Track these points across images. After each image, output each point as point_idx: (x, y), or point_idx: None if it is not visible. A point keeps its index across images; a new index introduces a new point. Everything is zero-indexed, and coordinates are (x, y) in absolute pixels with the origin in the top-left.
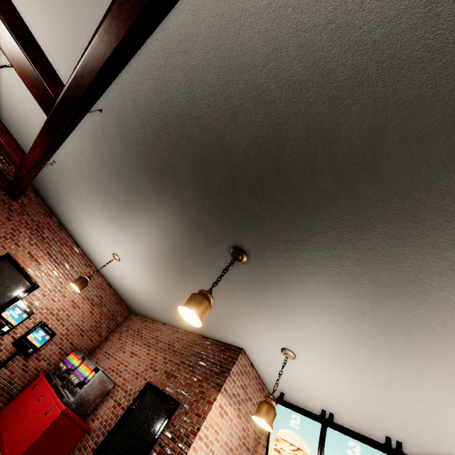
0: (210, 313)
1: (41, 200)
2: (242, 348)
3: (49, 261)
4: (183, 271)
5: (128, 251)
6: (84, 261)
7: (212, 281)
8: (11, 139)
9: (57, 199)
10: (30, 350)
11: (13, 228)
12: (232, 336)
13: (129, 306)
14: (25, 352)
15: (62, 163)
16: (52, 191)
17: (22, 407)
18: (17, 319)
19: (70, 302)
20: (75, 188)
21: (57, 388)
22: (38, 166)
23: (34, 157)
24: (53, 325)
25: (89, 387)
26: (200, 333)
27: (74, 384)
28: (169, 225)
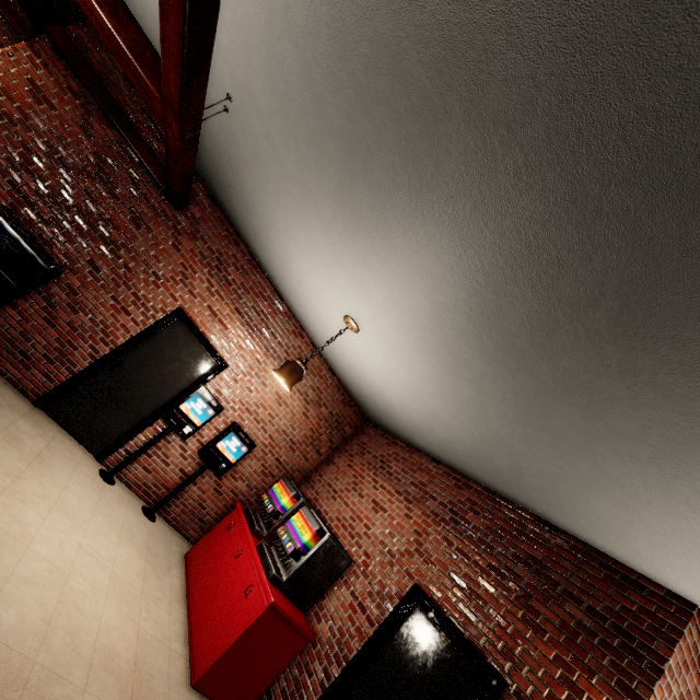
0: (607, 497)
1: (220, 211)
2: (690, 601)
3: (239, 325)
4: (557, 382)
5: (381, 313)
6: (291, 326)
7: (697, 436)
8: (138, 37)
9: (244, 203)
10: (222, 465)
11: (183, 264)
12: (664, 567)
13: (364, 410)
14: (216, 468)
15: (242, 93)
16: (233, 187)
17: (215, 557)
18: (201, 417)
19: (272, 395)
20: (271, 165)
21: (260, 545)
22: (188, 85)
23: (173, 46)
24: (251, 430)
25: (309, 562)
26: (534, 510)
27: (286, 551)
28: (576, 227)
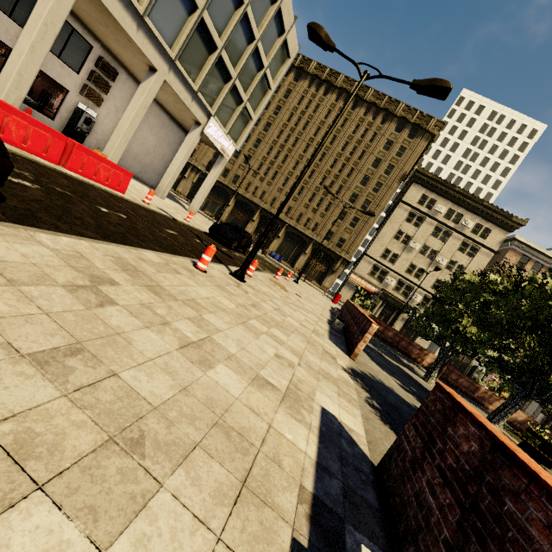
0: None
1: None
2: None
3: None
4: None
5: None
6: None
7: None
8: None
9: None
10: None
11: None
12: None
13: None
14: None
15: None
16: None
17: None
18: None
19: None
20: None
21: None
22: None
23: None
24: None
25: None
26: None
27: None
28: None
